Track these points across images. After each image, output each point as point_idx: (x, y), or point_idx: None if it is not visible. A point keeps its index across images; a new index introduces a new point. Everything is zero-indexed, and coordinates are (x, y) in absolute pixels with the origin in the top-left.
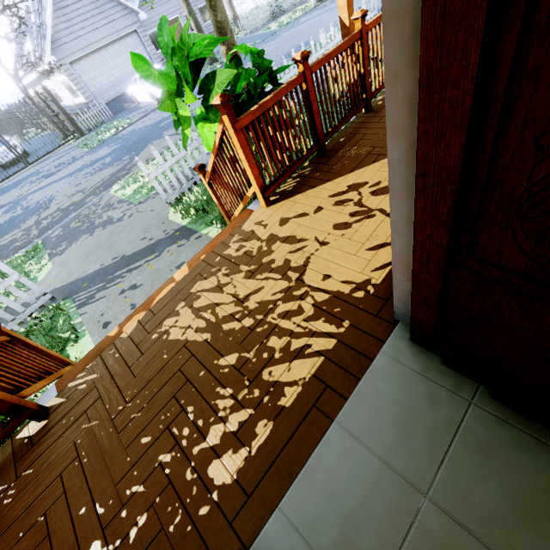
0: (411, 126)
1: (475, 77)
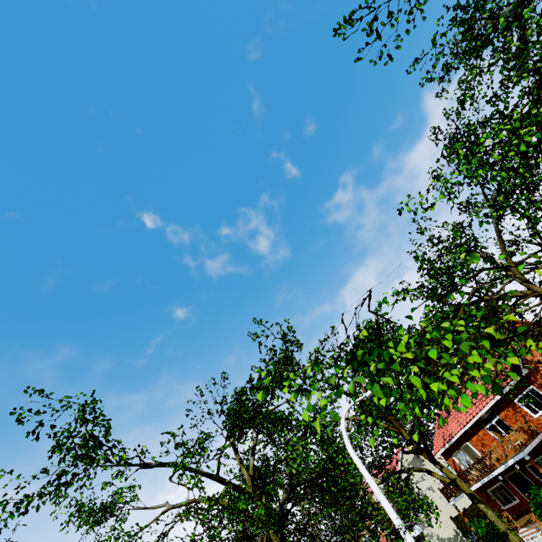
0: (518, 489)
1: (518, 485)
